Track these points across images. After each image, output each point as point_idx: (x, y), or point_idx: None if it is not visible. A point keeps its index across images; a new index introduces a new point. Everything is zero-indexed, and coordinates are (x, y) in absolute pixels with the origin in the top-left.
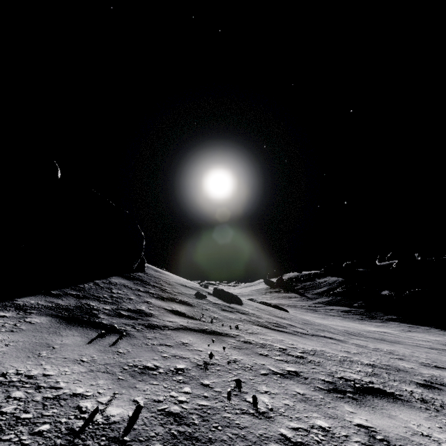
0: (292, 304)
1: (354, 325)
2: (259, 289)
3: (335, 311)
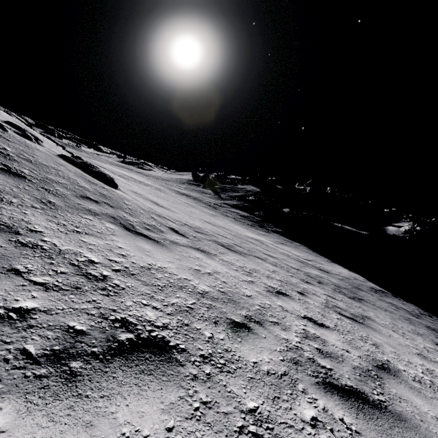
0: (199, 198)
1: (237, 228)
2: (182, 179)
3: (234, 214)
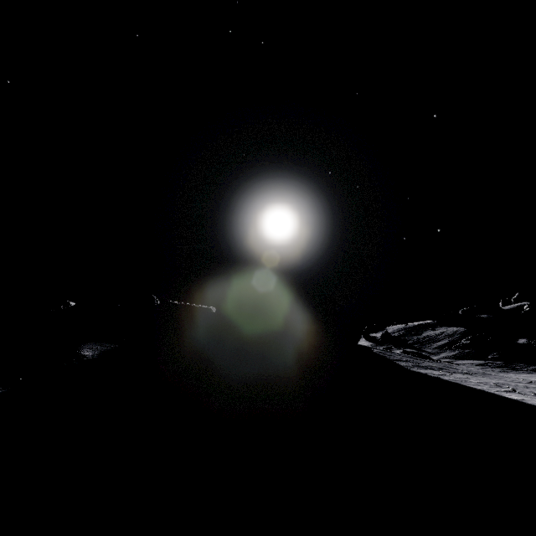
0: None
1: None
2: None
3: (469, 366)
